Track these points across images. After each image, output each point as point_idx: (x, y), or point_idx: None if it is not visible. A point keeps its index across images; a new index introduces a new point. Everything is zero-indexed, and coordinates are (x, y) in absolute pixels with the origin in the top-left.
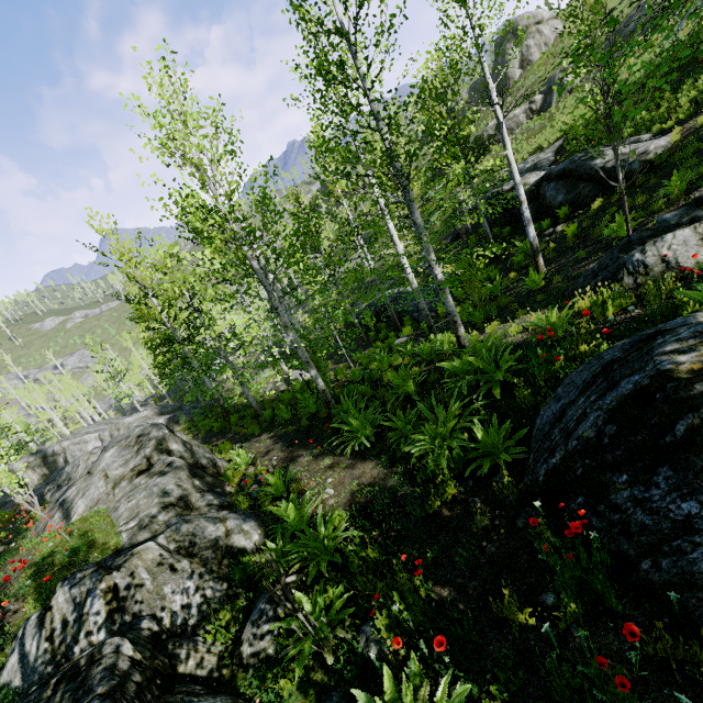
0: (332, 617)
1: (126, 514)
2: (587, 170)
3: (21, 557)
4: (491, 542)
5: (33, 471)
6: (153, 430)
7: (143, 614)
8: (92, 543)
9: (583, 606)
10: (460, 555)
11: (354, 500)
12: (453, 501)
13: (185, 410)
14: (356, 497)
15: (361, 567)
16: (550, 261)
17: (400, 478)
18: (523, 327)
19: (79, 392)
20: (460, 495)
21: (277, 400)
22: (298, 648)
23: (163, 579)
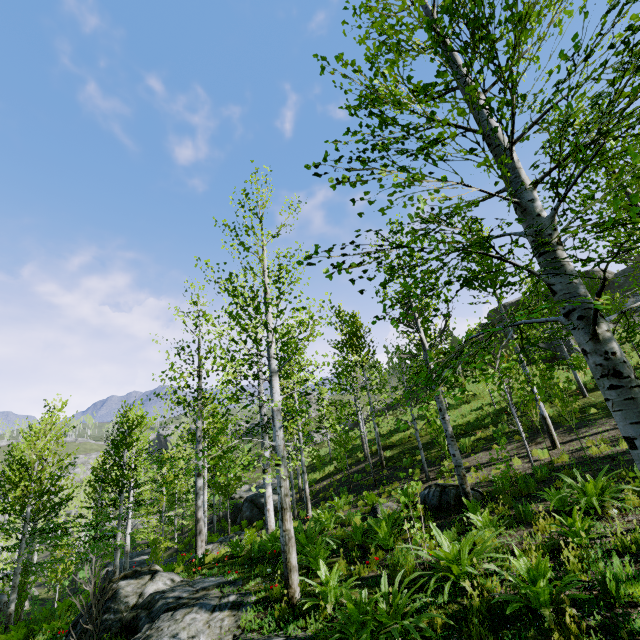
0: None
1: None
2: (258, 502)
3: None
4: None
5: None
6: None
7: None
8: None
9: None
10: None
11: None
12: None
13: None
14: None
15: None
16: None
17: None
18: None
19: None
20: None
21: None
22: None
23: None
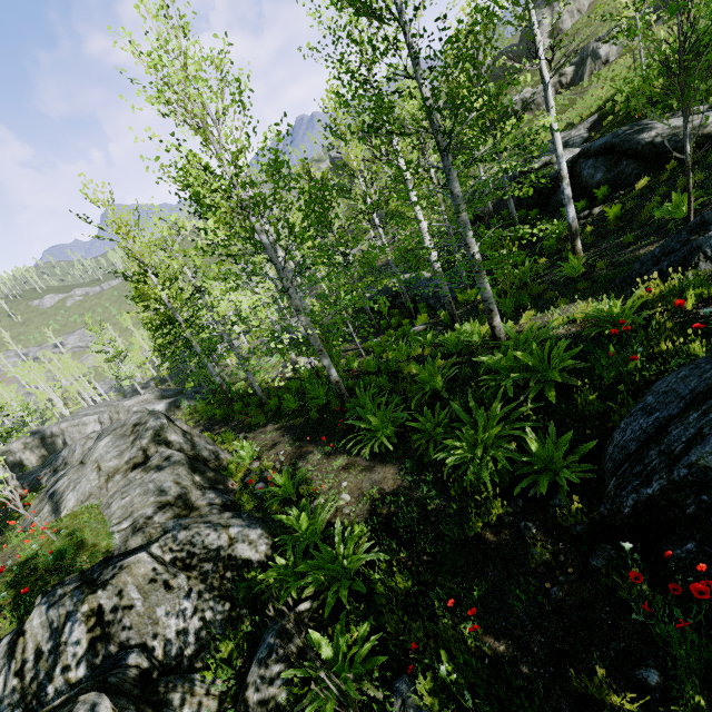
0: (359, 671)
1: (119, 513)
2: (632, 145)
3: (5, 555)
4: (556, 583)
5: (31, 452)
6: (150, 419)
7: (131, 643)
8: (81, 544)
9: (709, 698)
10: (516, 596)
11: (374, 510)
12: (498, 523)
13: (186, 394)
14: (377, 506)
15: (389, 598)
16: (588, 246)
17: (429, 488)
18: (567, 319)
19: (79, 372)
20: (508, 517)
21: (283, 388)
22: (316, 703)
23: (155, 599)
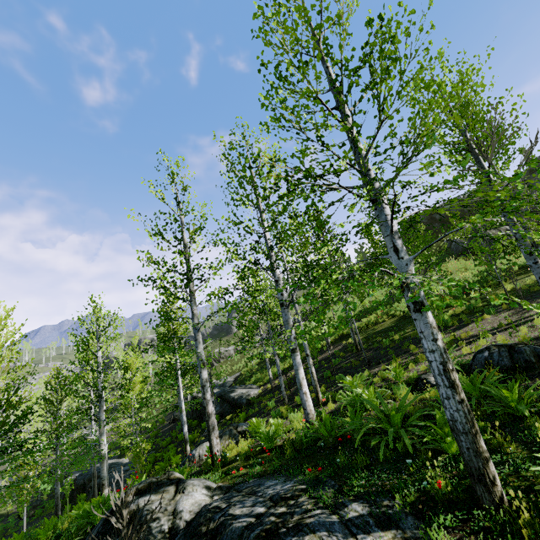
0: None
1: None
2: (228, 397)
3: None
4: None
5: None
6: None
7: None
8: None
9: None
10: None
11: None
12: None
13: None
14: None
15: None
16: None
17: None
18: None
19: None
20: None
21: None
22: None
23: None
